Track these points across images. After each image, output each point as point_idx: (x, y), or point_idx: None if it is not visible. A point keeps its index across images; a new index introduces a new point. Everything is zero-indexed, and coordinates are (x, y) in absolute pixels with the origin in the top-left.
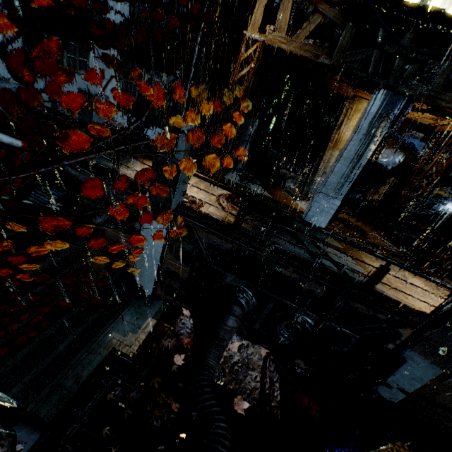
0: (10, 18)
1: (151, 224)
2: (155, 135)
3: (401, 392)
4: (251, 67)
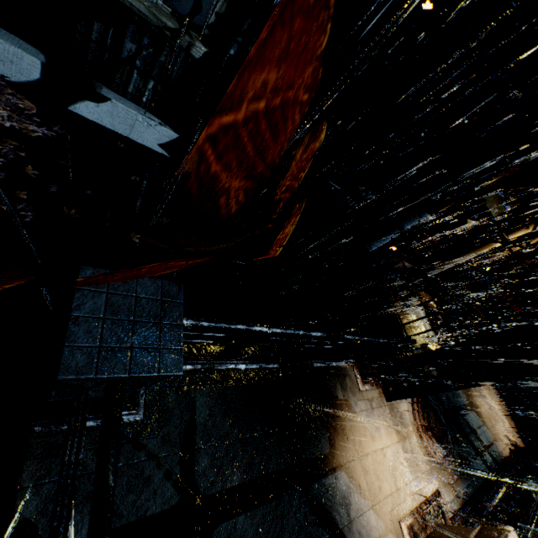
0: None
1: None
2: (122, 126)
3: None
4: None
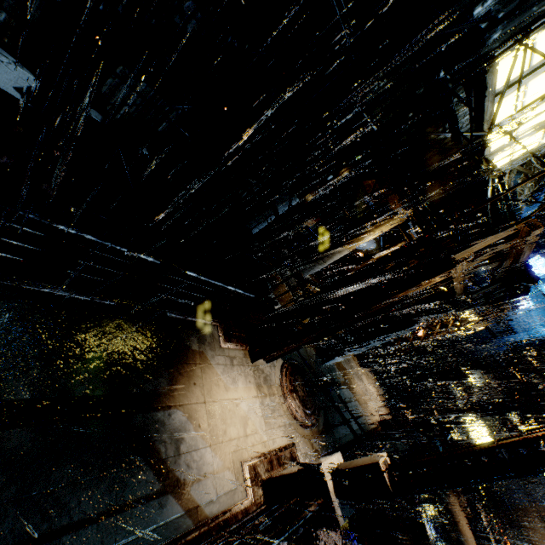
0: None
1: None
2: None
3: None
4: (416, 289)
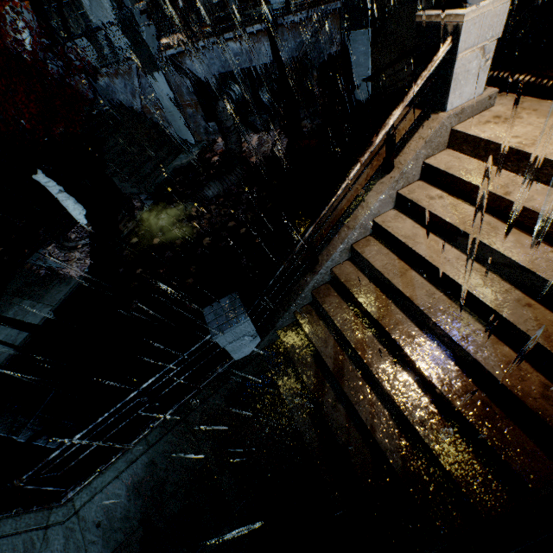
0: (17, 3)
1: (154, 78)
2: None
3: (366, 82)
4: None
